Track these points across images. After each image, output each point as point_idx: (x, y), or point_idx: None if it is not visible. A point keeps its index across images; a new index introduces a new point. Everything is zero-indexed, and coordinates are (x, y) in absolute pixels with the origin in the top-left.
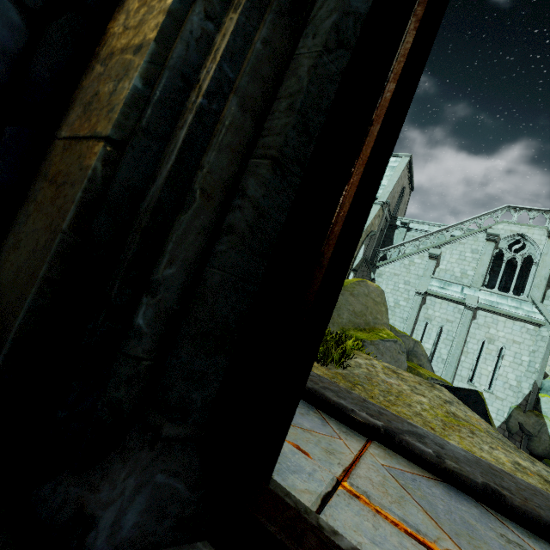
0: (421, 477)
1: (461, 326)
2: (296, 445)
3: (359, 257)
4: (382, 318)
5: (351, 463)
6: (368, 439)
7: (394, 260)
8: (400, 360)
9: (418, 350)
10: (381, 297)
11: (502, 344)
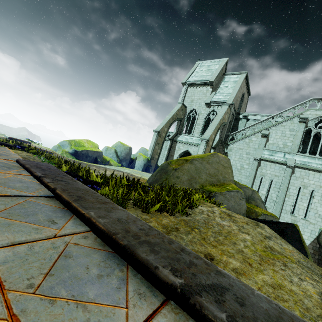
0: None
1: (285, 179)
2: None
3: (216, 139)
4: (229, 177)
5: None
6: (166, 299)
7: (239, 140)
8: (241, 203)
9: (255, 196)
10: (227, 163)
11: (312, 188)
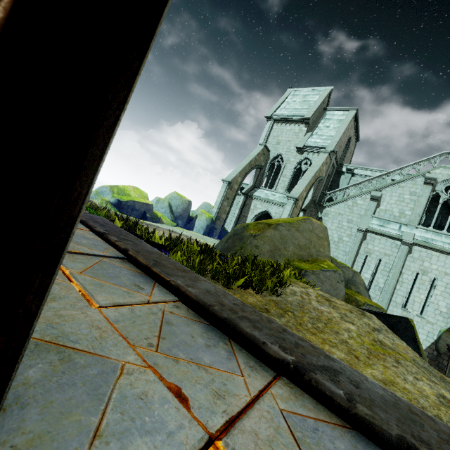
0: (326, 424)
1: (398, 260)
2: (177, 388)
3: (308, 199)
4: (324, 251)
5: (242, 410)
6: (276, 374)
7: (339, 202)
8: (339, 288)
9: (356, 279)
10: (324, 233)
11: (434, 275)
